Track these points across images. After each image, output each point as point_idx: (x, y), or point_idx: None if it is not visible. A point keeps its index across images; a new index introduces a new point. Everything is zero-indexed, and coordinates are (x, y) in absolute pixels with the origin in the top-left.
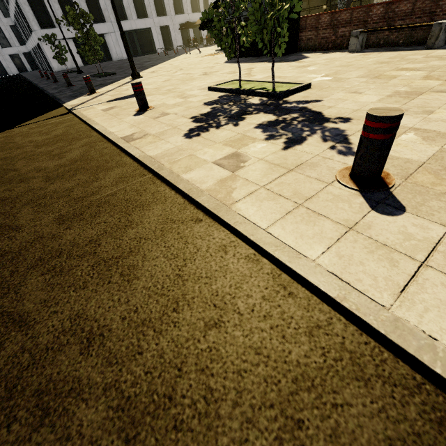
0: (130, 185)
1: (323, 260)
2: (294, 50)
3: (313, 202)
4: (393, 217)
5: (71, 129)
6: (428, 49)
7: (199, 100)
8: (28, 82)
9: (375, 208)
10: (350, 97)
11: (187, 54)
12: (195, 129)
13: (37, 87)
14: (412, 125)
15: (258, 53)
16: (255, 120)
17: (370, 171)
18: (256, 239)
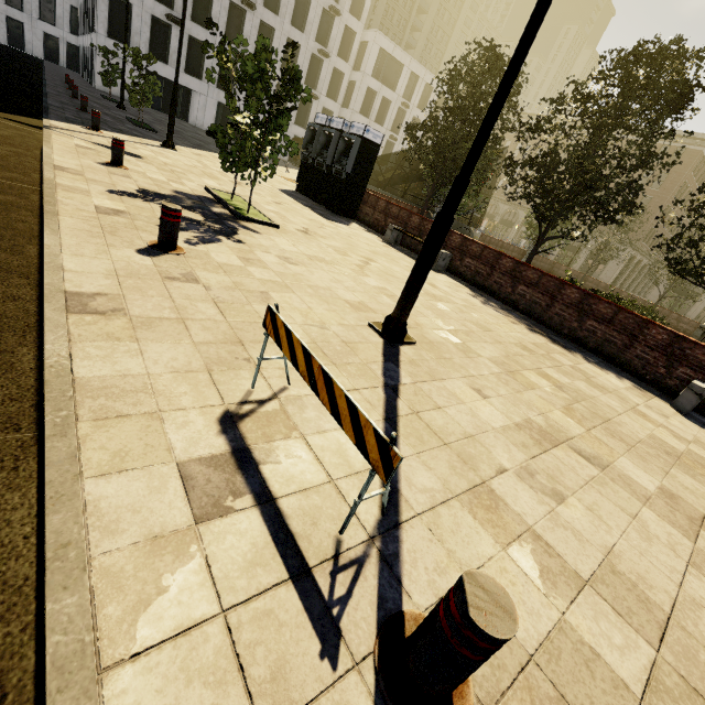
0: (12, 184)
1: (66, 241)
2: (352, 216)
3: (114, 237)
4: (139, 254)
5: (20, 138)
6: None
7: (179, 187)
8: (39, 76)
9: (139, 251)
10: (281, 243)
11: None
12: (126, 193)
13: (42, 88)
14: (265, 260)
15: (319, 200)
16: (184, 213)
17: (161, 238)
18: (47, 225)
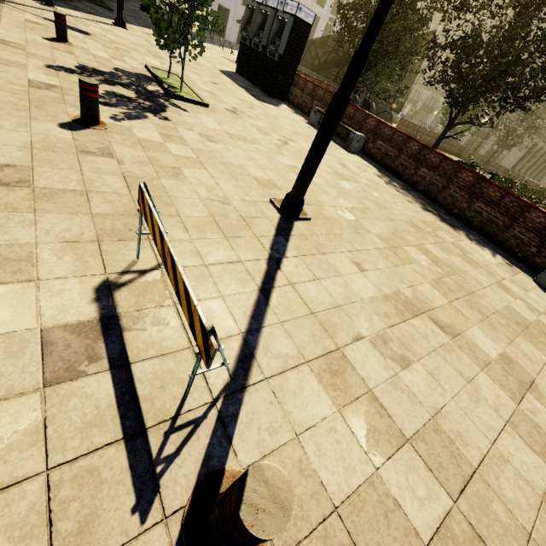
0: None
1: None
2: (283, 98)
3: (39, 110)
4: (60, 128)
5: None
6: (342, 148)
7: (120, 65)
8: None
9: (61, 125)
10: (207, 121)
11: (219, 47)
12: (64, 68)
13: None
14: (186, 137)
15: (255, 81)
16: (117, 90)
17: (83, 113)
18: None
